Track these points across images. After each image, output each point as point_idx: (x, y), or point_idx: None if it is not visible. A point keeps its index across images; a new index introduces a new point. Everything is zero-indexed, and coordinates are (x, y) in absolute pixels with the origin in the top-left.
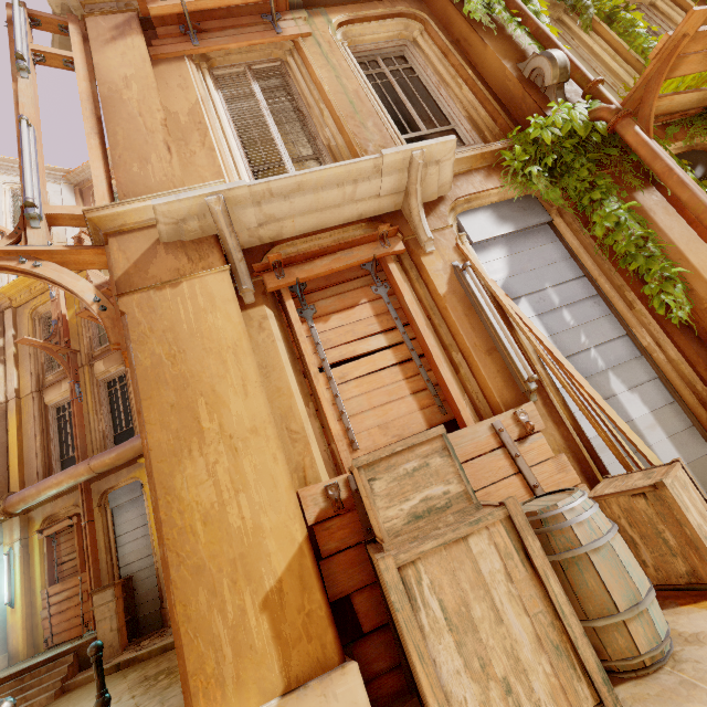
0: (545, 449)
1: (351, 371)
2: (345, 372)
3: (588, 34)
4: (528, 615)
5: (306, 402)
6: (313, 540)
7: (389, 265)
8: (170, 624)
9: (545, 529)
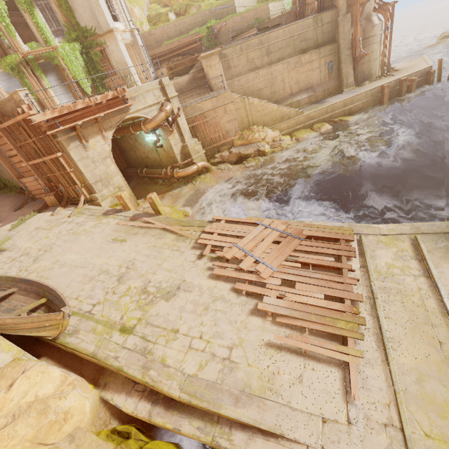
0: None
1: None
2: None
3: (25, 12)
4: None
5: None
6: None
7: None
8: None
9: None
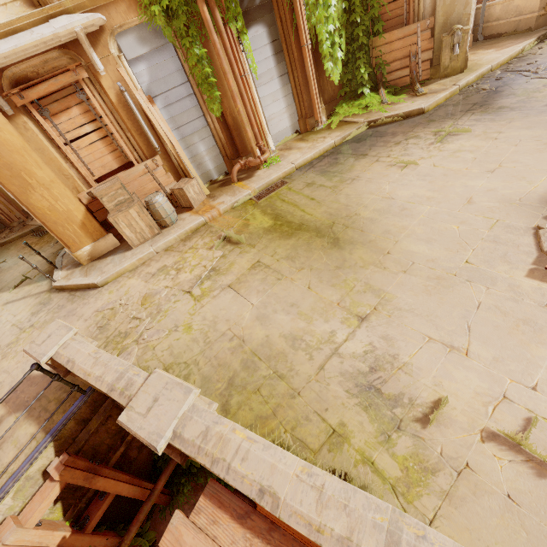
0: (163, 172)
1: (81, 144)
2: (78, 145)
3: None
4: (144, 222)
5: (66, 161)
6: (89, 208)
7: (82, 86)
8: (13, 226)
9: (149, 205)
